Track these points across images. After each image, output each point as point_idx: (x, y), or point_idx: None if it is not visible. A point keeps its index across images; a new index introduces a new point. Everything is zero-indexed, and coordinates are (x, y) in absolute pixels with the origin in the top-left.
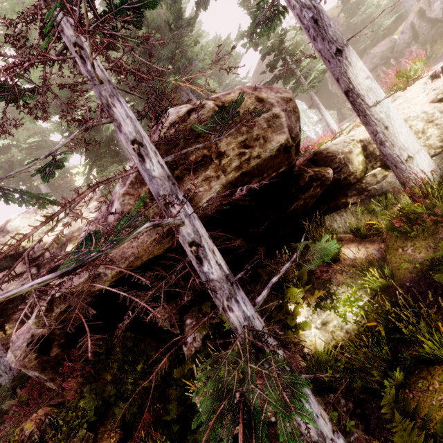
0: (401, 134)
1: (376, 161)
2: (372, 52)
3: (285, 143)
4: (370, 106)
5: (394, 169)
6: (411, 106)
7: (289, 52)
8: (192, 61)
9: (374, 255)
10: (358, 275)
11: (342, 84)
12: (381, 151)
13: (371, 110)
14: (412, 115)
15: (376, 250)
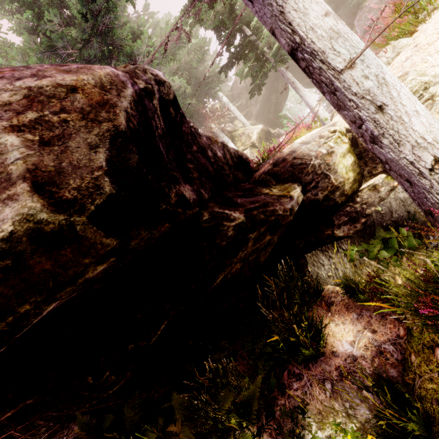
0: (414, 117)
1: (376, 163)
2: (367, 4)
3: (27, 229)
4: (340, 71)
5: (406, 186)
6: (429, 58)
7: (245, 21)
8: (136, 58)
9: (385, 349)
10: (357, 397)
11: (281, 39)
12: (375, 156)
13: (343, 78)
14: (434, 75)
15: (389, 340)
